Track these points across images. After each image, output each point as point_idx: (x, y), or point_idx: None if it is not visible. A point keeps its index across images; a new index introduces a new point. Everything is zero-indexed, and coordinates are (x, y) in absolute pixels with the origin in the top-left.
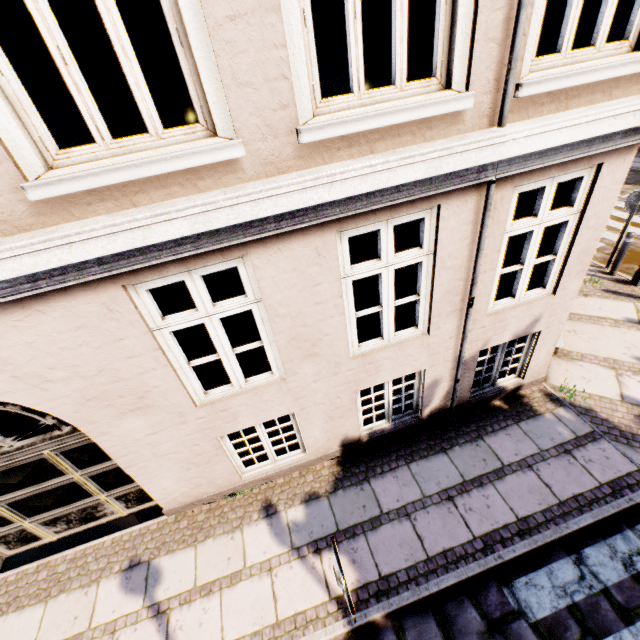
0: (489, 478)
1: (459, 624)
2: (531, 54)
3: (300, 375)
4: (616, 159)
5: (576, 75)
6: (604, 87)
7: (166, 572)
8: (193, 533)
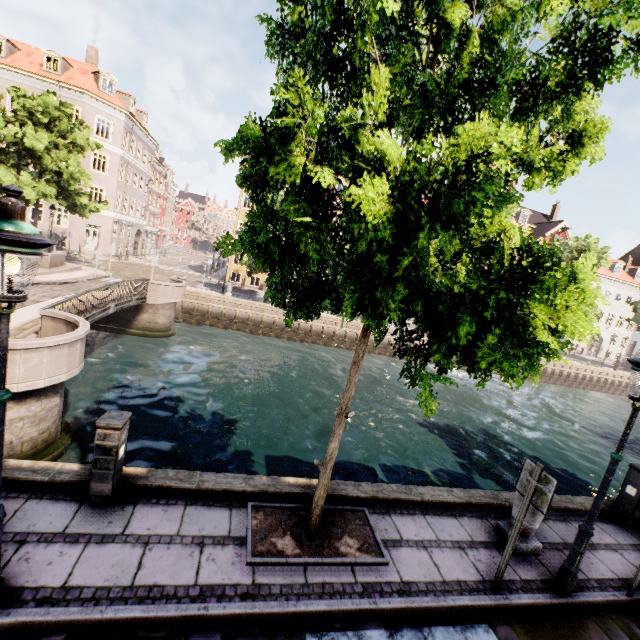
0: None
1: None
2: None
3: None
4: None
5: None
6: None
7: None
8: None
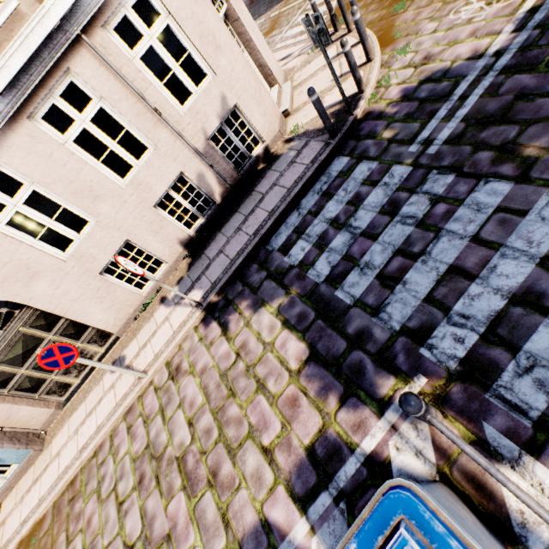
0: (257, 206)
1: (248, 274)
2: None
3: (104, 214)
4: None
5: None
6: None
7: (127, 354)
8: (134, 334)
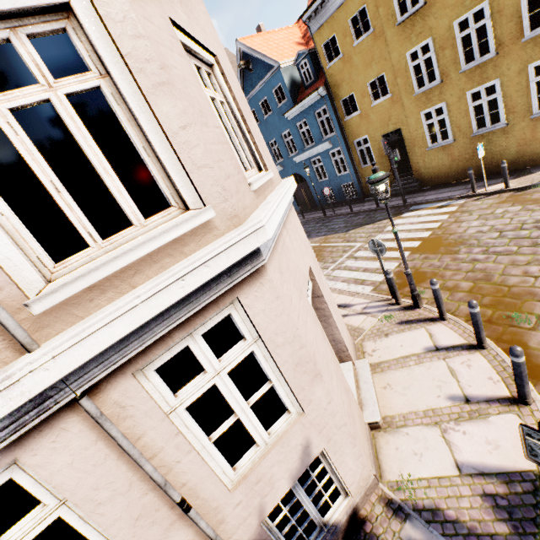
0: None
1: None
2: (32, 269)
3: None
4: (250, 287)
5: (108, 263)
6: (168, 251)
7: None
8: None
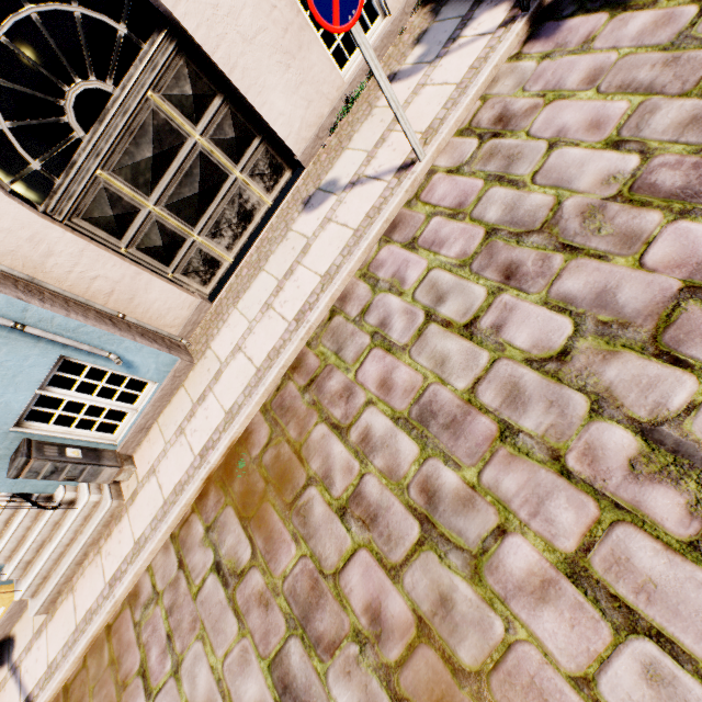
0: None
1: None
2: None
3: None
4: None
5: None
6: None
7: (337, 176)
8: (337, 150)
